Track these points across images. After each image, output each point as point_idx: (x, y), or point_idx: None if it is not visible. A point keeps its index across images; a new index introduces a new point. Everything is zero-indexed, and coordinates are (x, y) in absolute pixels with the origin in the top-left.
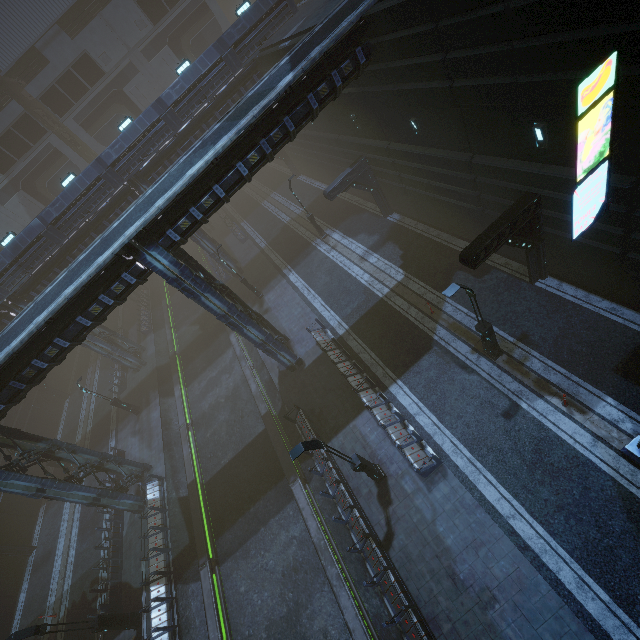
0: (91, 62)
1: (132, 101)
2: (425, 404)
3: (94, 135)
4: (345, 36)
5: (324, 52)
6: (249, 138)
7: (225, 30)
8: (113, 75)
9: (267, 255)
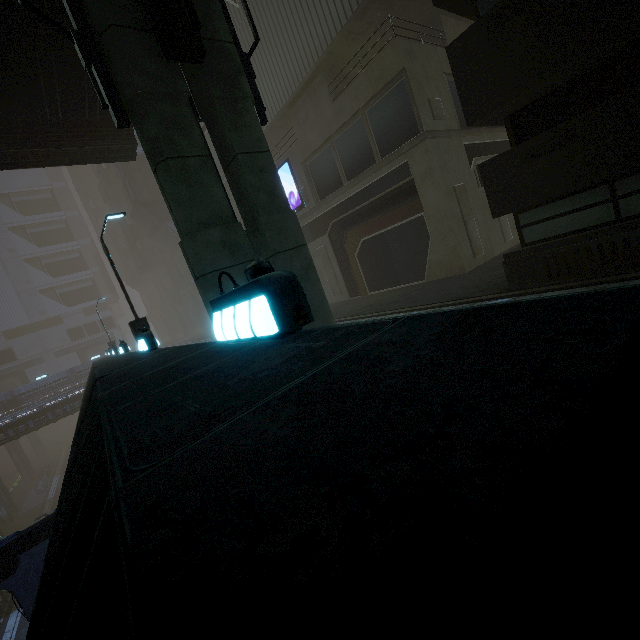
0: (12, 352)
1: (28, 377)
2: (20, 622)
3: None
4: (78, 393)
5: (63, 398)
6: (1, 428)
7: None
8: (23, 361)
9: (44, 505)
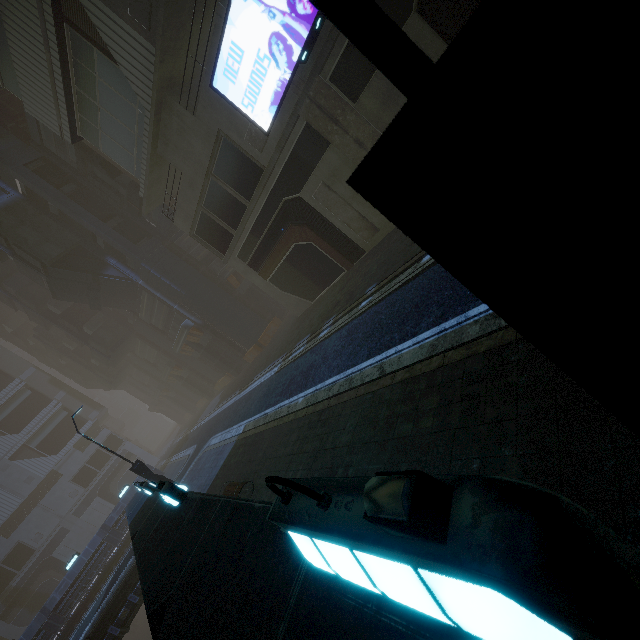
0: (23, 547)
1: (60, 560)
2: None
3: (13, 619)
4: (133, 567)
5: (116, 591)
6: None
7: (147, 460)
8: (43, 547)
9: None
